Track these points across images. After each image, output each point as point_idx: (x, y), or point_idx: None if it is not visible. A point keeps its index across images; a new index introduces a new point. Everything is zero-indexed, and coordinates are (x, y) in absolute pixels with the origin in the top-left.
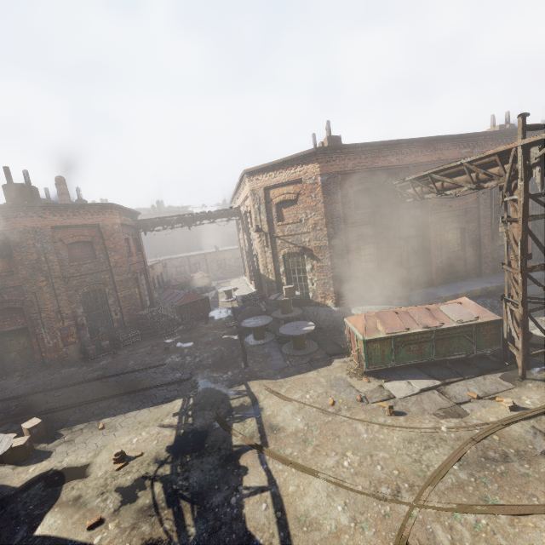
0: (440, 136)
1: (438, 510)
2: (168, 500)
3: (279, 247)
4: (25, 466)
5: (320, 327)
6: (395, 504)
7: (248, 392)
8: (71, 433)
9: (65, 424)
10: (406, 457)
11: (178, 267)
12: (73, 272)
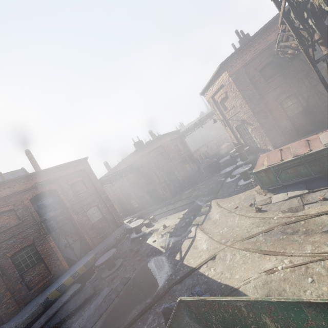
0: None
1: (235, 248)
2: (169, 238)
3: (231, 124)
4: (149, 228)
5: None
6: (222, 245)
7: (209, 205)
8: (160, 220)
9: (160, 218)
10: (245, 230)
11: (216, 144)
12: (159, 165)
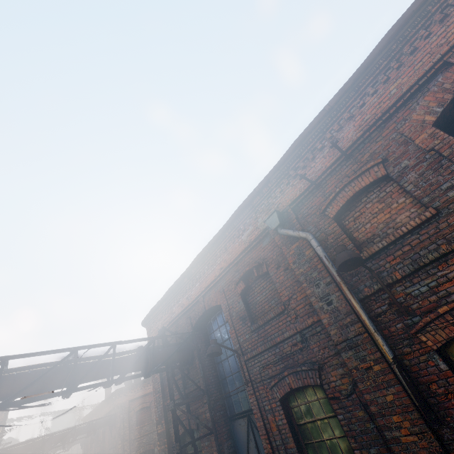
0: (205, 246)
1: None
2: None
3: None
4: None
5: None
6: None
7: None
8: None
9: None
10: None
11: None
12: (137, 434)
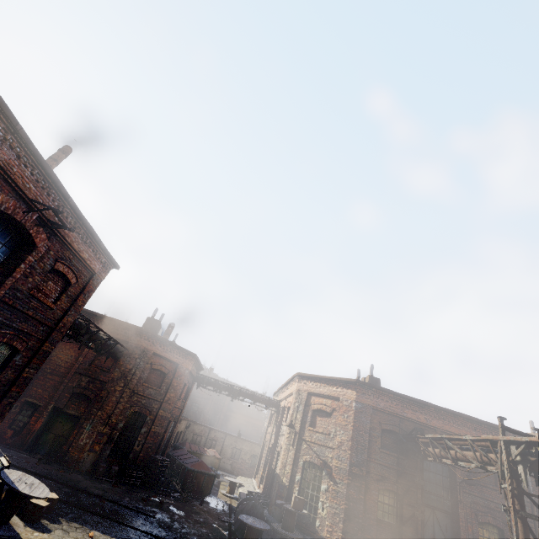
0: (466, 415)
1: None
2: None
3: (303, 451)
4: (32, 528)
5: None
6: None
7: None
8: (69, 525)
9: (66, 516)
10: None
11: (196, 435)
12: (141, 390)
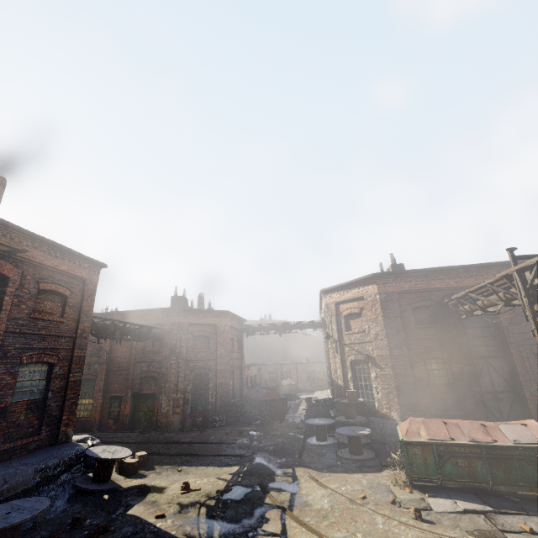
0: (499, 262)
1: None
2: (207, 519)
3: (347, 353)
4: (131, 478)
5: (386, 442)
6: None
7: (292, 474)
8: (161, 468)
9: (159, 463)
10: None
11: (271, 373)
12: (193, 356)
